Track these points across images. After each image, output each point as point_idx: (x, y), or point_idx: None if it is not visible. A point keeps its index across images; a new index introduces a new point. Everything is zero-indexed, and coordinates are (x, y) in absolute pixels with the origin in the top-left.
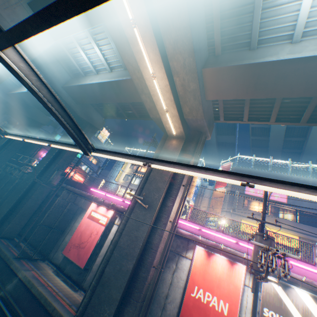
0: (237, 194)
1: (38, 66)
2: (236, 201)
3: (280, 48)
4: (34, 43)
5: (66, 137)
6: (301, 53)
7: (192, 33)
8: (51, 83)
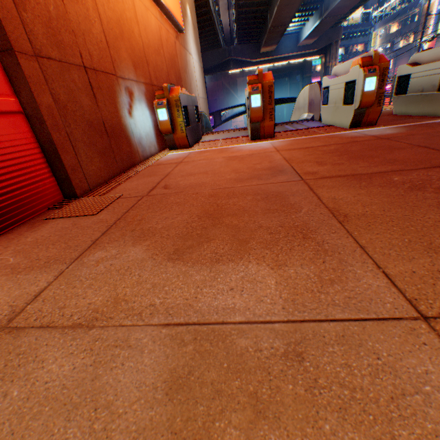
0: (439, 16)
1: (269, 68)
2: (436, 26)
3: (303, 30)
4: (264, 72)
5: (300, 79)
6: (305, 36)
7: (283, 54)
8: (277, 68)
